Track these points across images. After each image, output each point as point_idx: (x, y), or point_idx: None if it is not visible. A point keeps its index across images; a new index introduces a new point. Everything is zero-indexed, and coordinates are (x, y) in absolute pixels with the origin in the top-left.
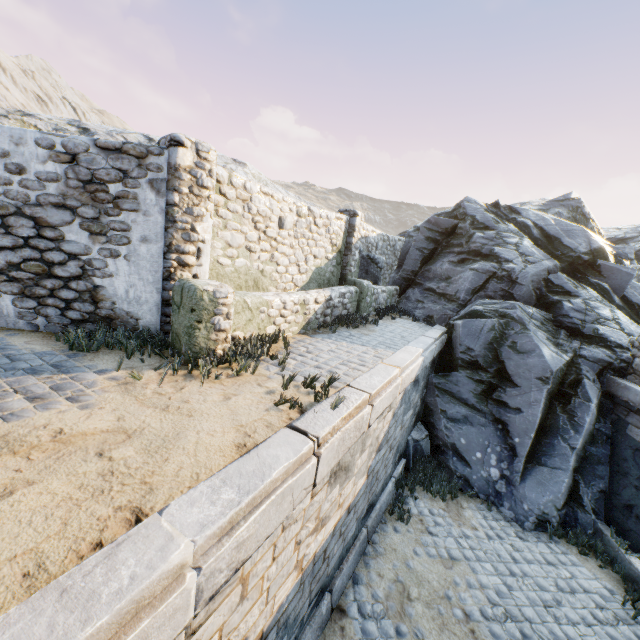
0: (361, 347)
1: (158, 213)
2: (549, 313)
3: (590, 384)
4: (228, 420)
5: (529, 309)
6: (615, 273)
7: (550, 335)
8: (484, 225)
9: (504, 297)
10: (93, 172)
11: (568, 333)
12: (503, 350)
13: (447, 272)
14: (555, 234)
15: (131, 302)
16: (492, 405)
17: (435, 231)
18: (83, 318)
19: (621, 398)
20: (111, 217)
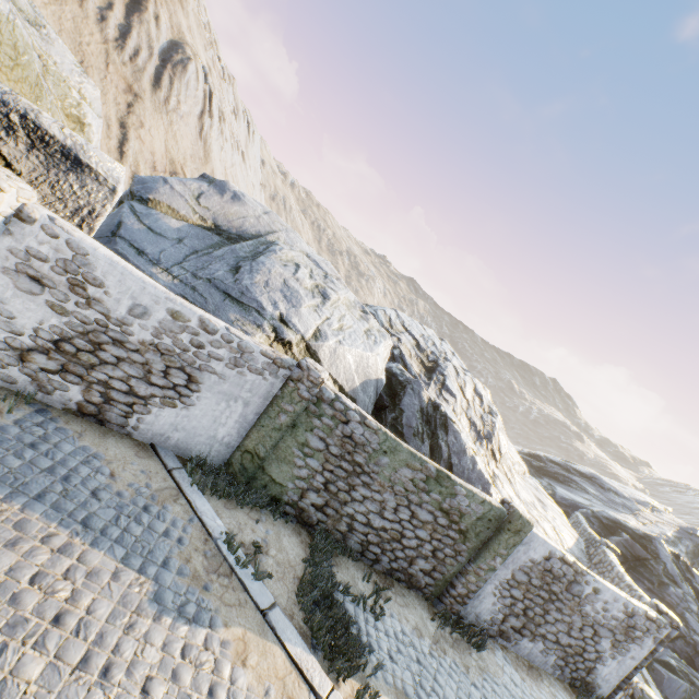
0: None
1: (647, 649)
2: None
3: None
4: None
5: None
6: None
7: None
8: (673, 578)
9: (686, 658)
10: (635, 623)
11: None
12: None
13: None
14: None
15: (603, 679)
16: None
17: (628, 550)
18: (576, 677)
19: None
20: (626, 643)
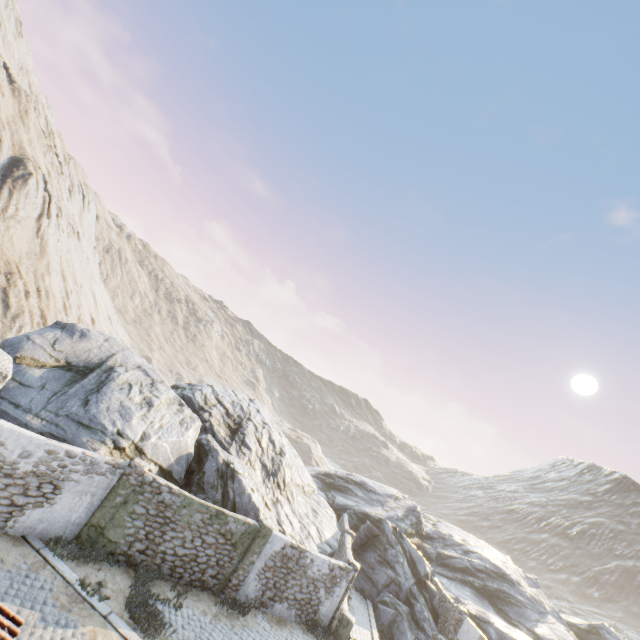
0: (360, 628)
1: (344, 588)
2: (409, 608)
3: None
4: None
5: (404, 607)
6: (431, 591)
7: (409, 622)
8: (391, 544)
9: (396, 594)
10: (335, 574)
11: (414, 622)
12: (394, 627)
13: (373, 564)
14: (415, 559)
15: (324, 615)
16: None
17: (370, 532)
18: (309, 619)
19: None
20: (333, 587)
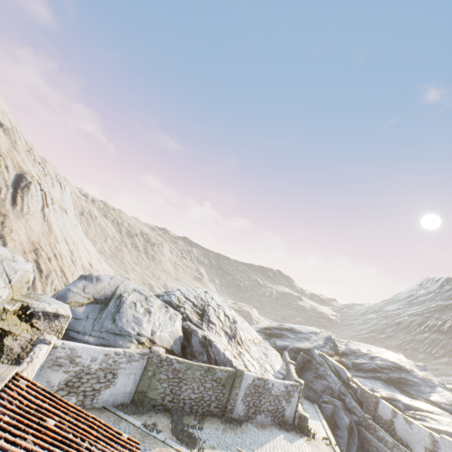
0: (313, 420)
1: (297, 397)
2: (342, 402)
3: (355, 429)
4: (326, 449)
5: (338, 402)
6: (354, 388)
7: (344, 411)
8: (320, 363)
9: (331, 395)
10: (289, 389)
11: (347, 410)
12: (335, 416)
13: (311, 379)
14: (338, 370)
15: (289, 416)
16: (334, 435)
17: (304, 359)
18: (280, 420)
19: (362, 433)
20: (290, 398)
